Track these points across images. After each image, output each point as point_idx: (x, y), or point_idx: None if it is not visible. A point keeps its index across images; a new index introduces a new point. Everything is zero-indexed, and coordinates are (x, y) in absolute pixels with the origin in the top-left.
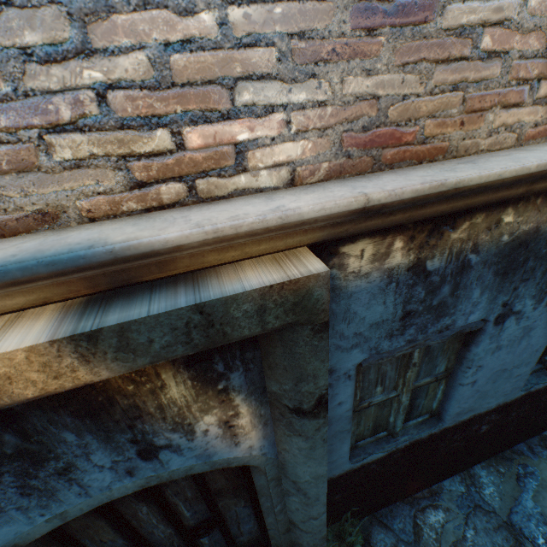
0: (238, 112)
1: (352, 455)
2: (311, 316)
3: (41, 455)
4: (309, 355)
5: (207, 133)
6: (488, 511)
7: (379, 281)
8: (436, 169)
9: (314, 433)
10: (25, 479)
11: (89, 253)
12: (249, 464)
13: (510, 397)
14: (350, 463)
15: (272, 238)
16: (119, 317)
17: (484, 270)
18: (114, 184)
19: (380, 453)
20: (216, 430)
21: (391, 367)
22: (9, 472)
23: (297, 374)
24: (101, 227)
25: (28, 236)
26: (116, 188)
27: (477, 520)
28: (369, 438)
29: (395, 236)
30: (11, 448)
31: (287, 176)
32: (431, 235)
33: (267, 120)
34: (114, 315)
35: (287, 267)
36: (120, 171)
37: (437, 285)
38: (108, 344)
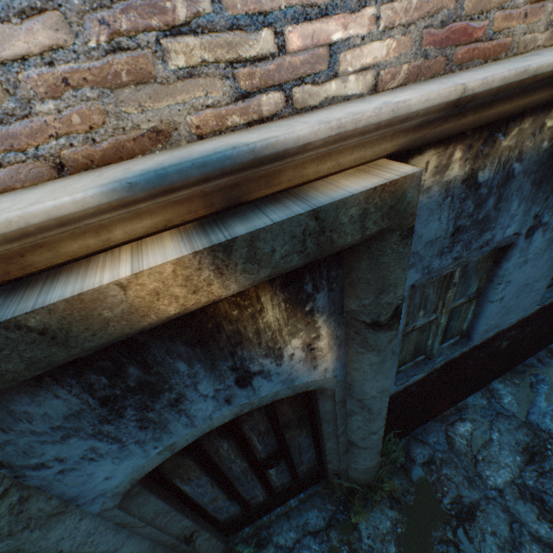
0: (335, 7)
1: (396, 379)
2: (401, 221)
3: (158, 387)
4: (394, 263)
5: (305, 33)
6: (508, 416)
7: (438, 196)
8: (507, 63)
9: (386, 346)
10: (143, 412)
11: (234, 153)
12: (323, 387)
13: (528, 311)
14: (395, 387)
15: (363, 146)
16: (246, 228)
17: (523, 180)
18: (221, 95)
19: (420, 374)
20: (300, 354)
21: (433, 291)
22: (131, 406)
23: (379, 286)
24: (217, 140)
25: (146, 157)
26: (222, 100)
27: (500, 425)
28: (409, 363)
29: (455, 146)
30: (134, 381)
31: (371, 81)
32: (485, 144)
33: (360, 15)
34: (240, 228)
35: (379, 173)
36: (226, 80)
37: (484, 198)
38: (238, 255)
